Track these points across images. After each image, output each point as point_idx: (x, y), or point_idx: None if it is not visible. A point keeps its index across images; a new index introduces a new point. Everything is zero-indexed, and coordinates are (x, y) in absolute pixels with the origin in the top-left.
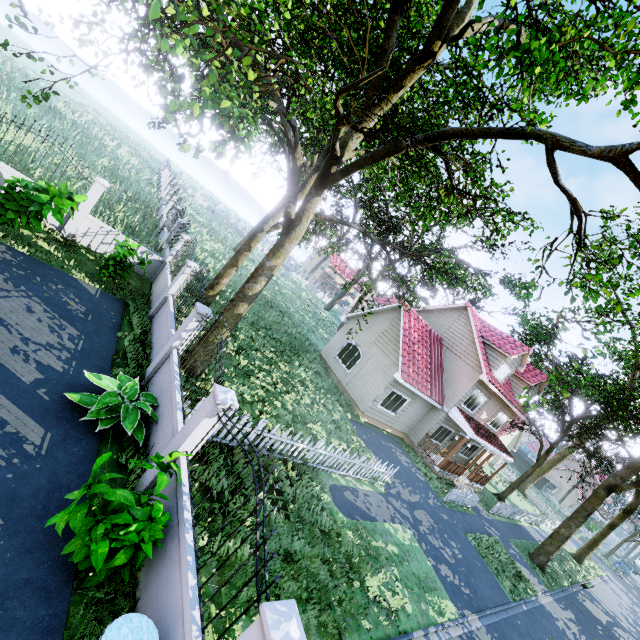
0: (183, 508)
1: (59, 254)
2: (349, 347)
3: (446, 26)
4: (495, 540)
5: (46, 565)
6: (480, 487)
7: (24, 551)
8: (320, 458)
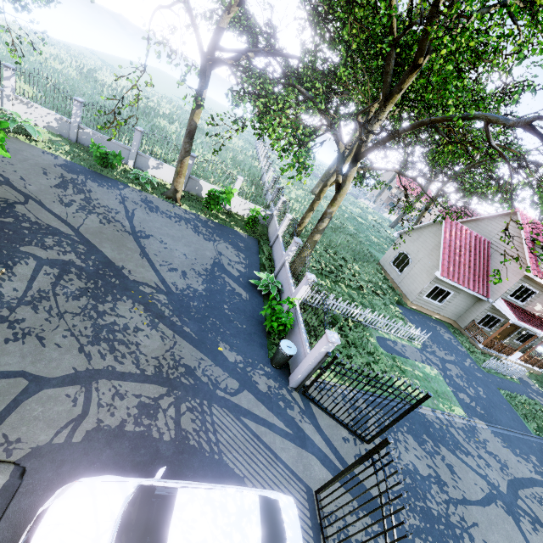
0: (299, 317)
1: (228, 220)
2: (401, 256)
3: (424, 49)
4: (535, 402)
5: (258, 330)
6: (537, 369)
7: (252, 325)
8: (369, 320)
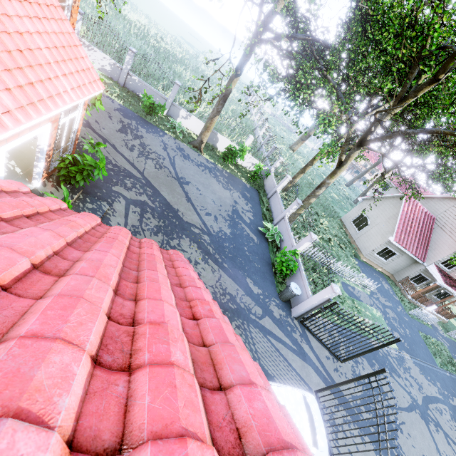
0: (301, 265)
1: (236, 171)
2: (361, 217)
3: (448, 68)
4: (442, 344)
5: (268, 270)
6: (445, 319)
7: (263, 266)
8: (338, 269)
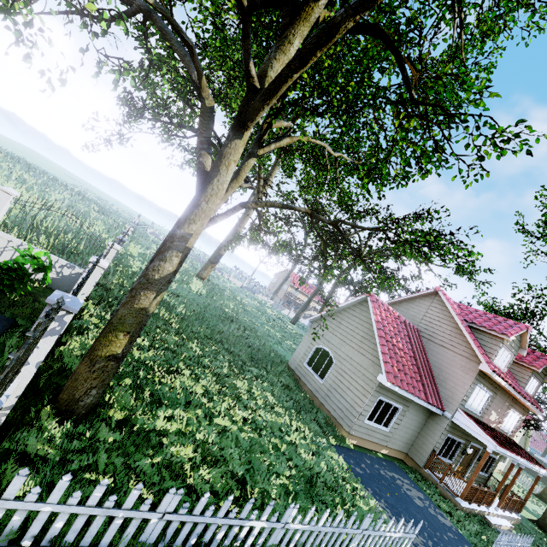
0: None
1: None
2: (318, 352)
3: None
4: None
5: None
6: (516, 516)
7: None
8: (295, 538)
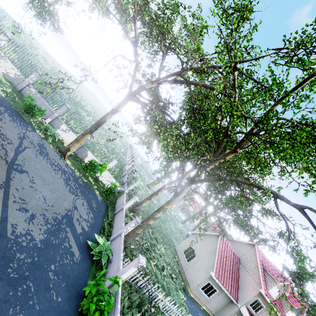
0: (118, 303)
1: (93, 183)
2: (190, 249)
3: (241, 145)
4: None
5: (71, 307)
6: None
7: (68, 298)
8: (166, 307)
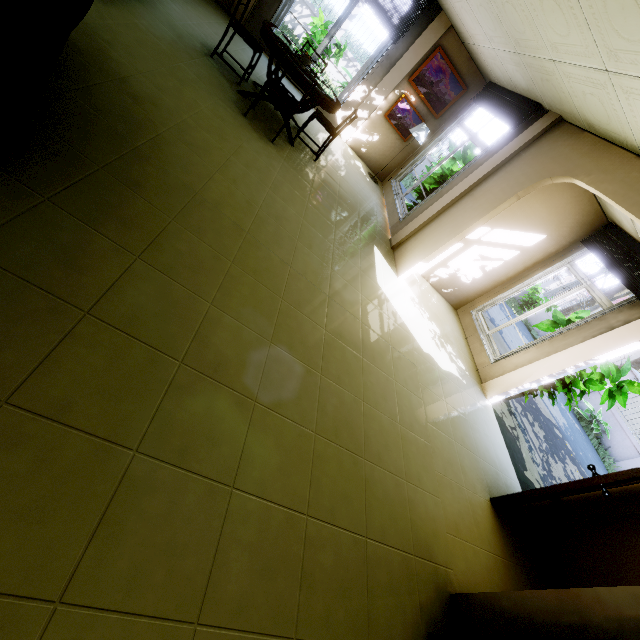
0: None
1: None
2: None
3: None
4: None
5: None
6: None
7: None
8: None
